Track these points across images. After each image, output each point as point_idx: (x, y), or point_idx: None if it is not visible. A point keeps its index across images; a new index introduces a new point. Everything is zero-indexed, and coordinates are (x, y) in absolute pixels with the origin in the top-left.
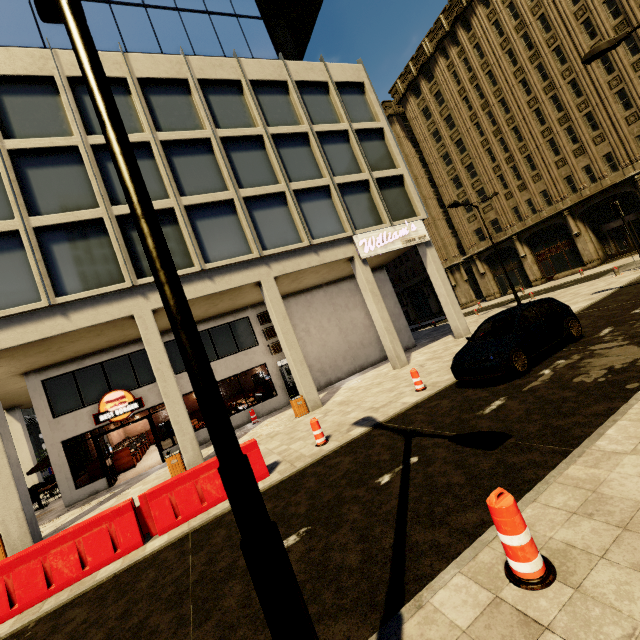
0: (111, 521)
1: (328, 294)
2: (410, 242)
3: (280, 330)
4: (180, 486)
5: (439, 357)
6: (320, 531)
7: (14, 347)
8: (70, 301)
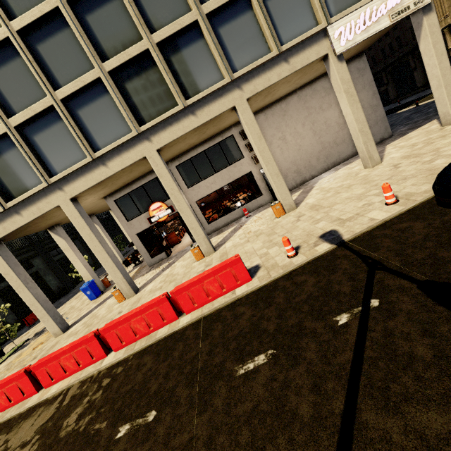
0: (157, 306)
1: (302, 99)
2: (401, 14)
3: (257, 150)
4: (192, 287)
5: (418, 155)
6: (282, 360)
7: (85, 190)
8: (103, 154)
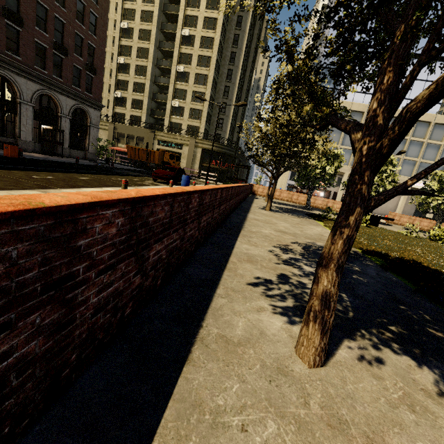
0: None
1: None
2: None
3: None
4: None
5: None
6: None
7: None
8: None
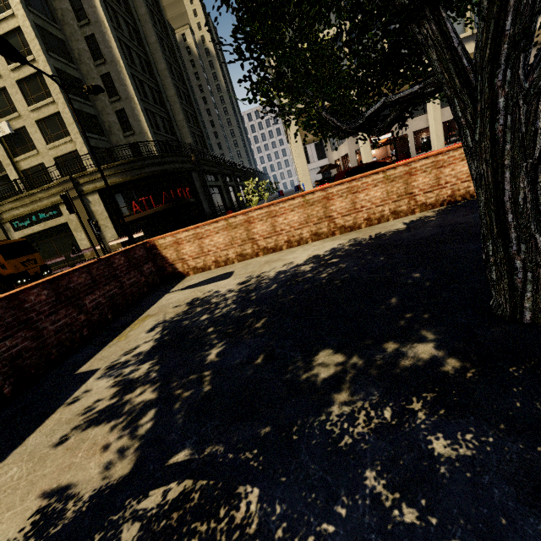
0: None
1: None
2: None
3: None
4: None
5: None
6: None
7: None
8: None
